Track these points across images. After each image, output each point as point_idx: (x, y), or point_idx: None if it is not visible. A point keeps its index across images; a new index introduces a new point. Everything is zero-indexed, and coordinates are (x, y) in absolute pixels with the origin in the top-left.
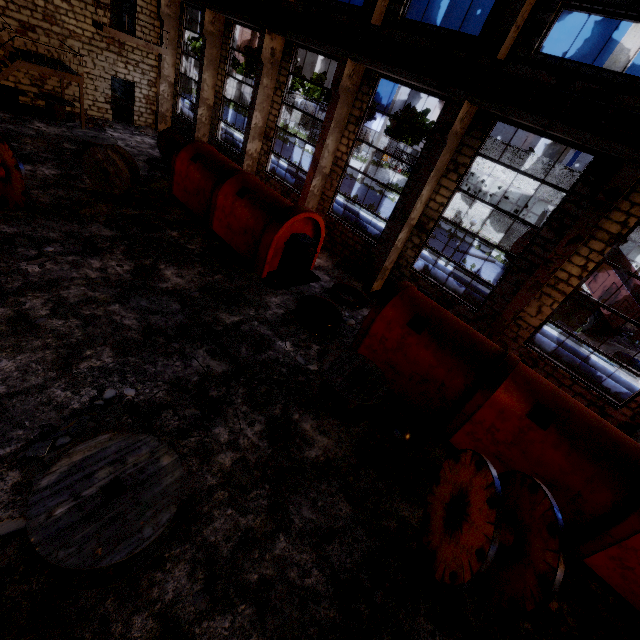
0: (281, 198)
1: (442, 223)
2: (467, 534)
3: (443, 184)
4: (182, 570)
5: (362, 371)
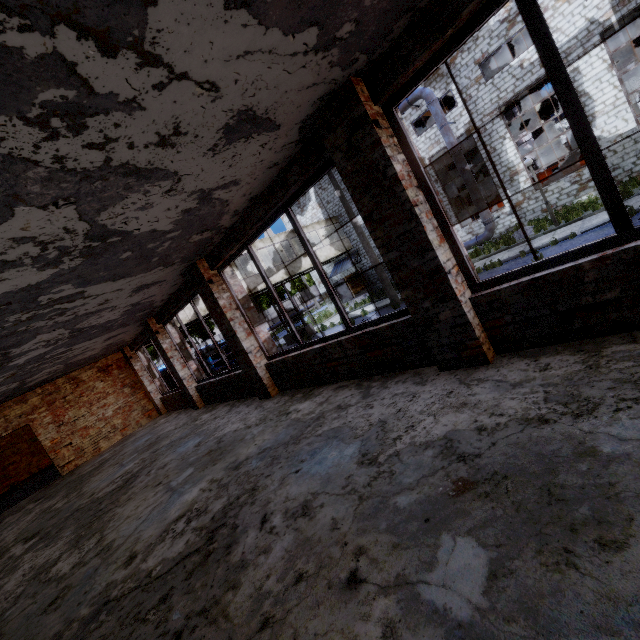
0: None
1: None
2: None
3: None
4: None
5: None
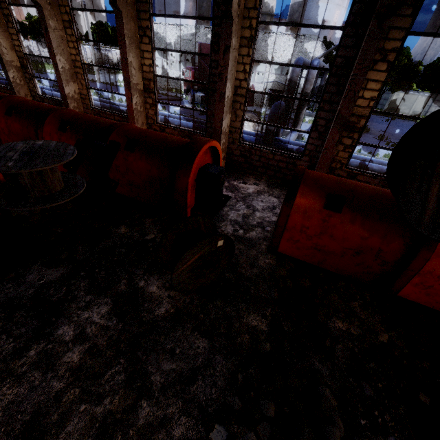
0: None
1: (159, 91)
2: None
3: (11, 32)
4: None
5: None
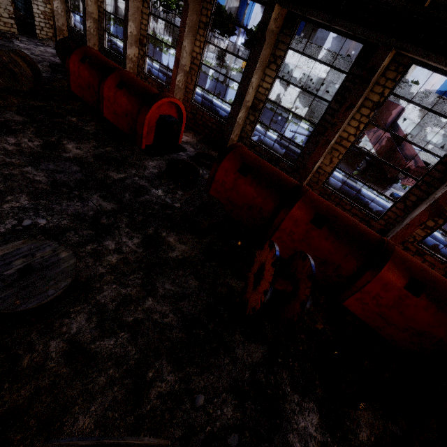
0: (150, 88)
1: (283, 113)
2: (262, 285)
3: (267, 73)
4: (82, 317)
5: (208, 203)
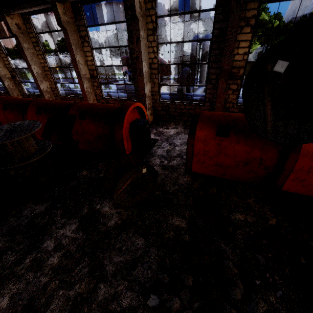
0: None
1: (107, 76)
2: None
3: (2, 56)
4: None
5: None
